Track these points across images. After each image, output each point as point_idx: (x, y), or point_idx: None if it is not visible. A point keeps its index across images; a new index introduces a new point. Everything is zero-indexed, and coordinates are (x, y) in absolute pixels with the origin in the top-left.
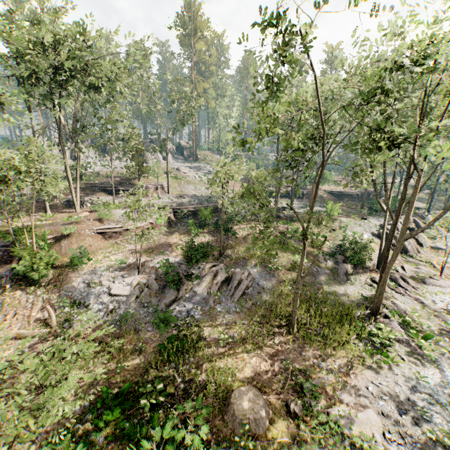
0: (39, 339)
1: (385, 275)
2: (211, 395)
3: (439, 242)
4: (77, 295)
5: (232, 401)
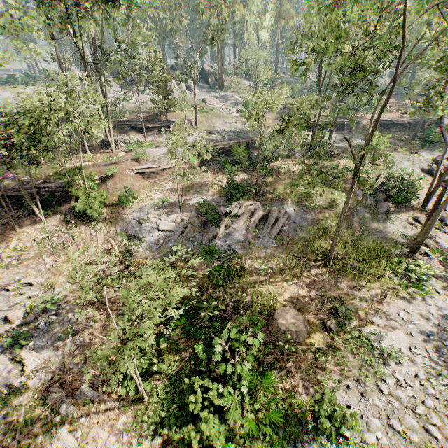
0: (108, 264)
1: (435, 214)
2: (257, 312)
3: None
4: (131, 230)
5: (276, 318)
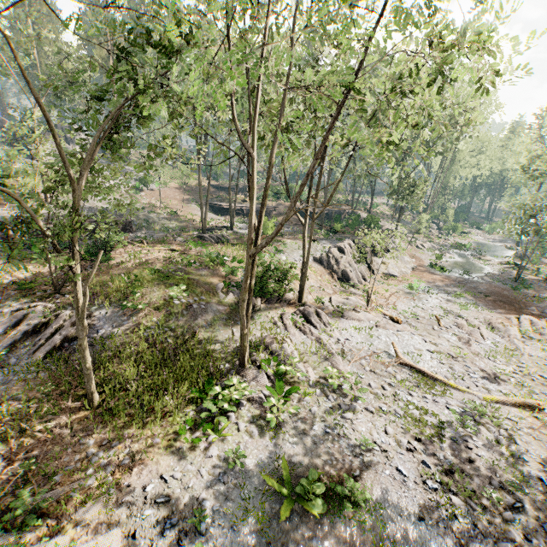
0: None
1: (240, 309)
2: None
3: (394, 268)
4: None
5: None
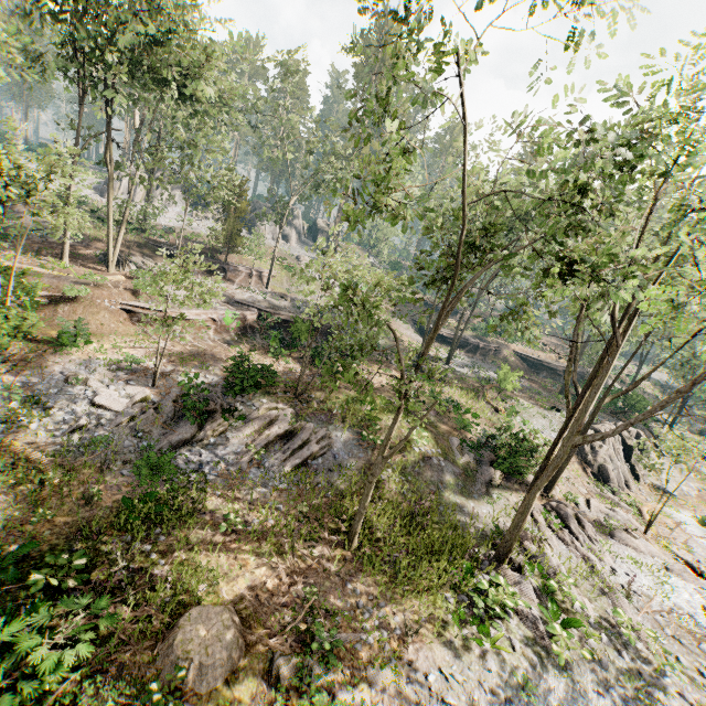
0: None
1: (530, 497)
2: (156, 603)
3: (669, 482)
4: (42, 389)
5: (180, 623)
